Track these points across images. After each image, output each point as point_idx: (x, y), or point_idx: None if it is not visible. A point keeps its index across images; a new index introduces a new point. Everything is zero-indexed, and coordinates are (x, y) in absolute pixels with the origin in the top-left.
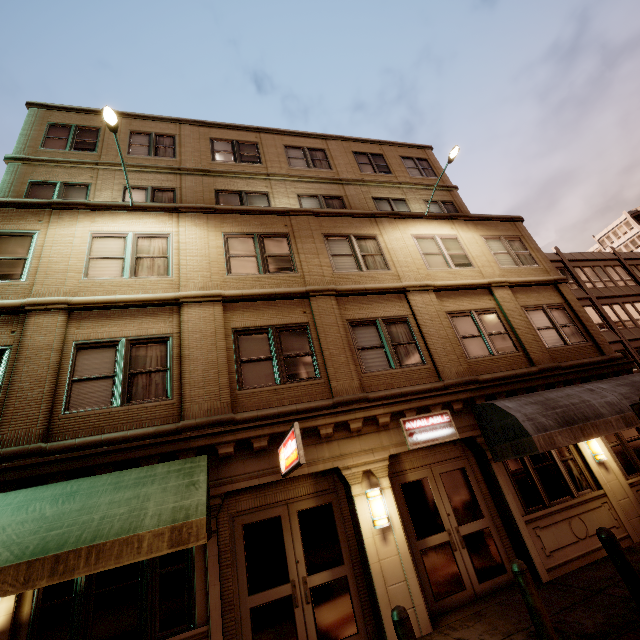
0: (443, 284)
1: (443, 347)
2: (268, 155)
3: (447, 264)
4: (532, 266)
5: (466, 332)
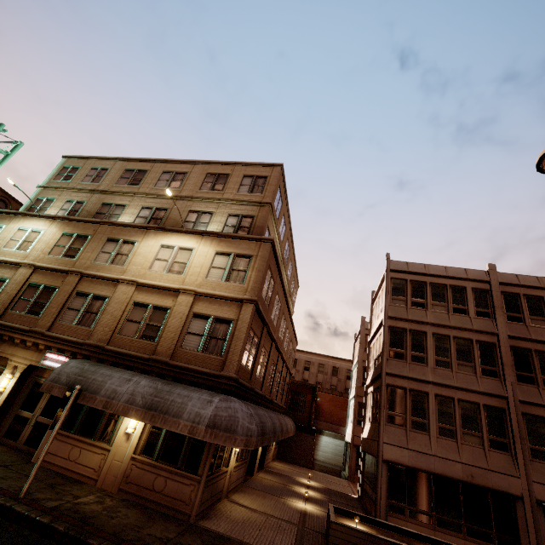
0: (145, 282)
1: (107, 321)
2: (148, 179)
3: (165, 269)
4: (236, 283)
5: (133, 317)
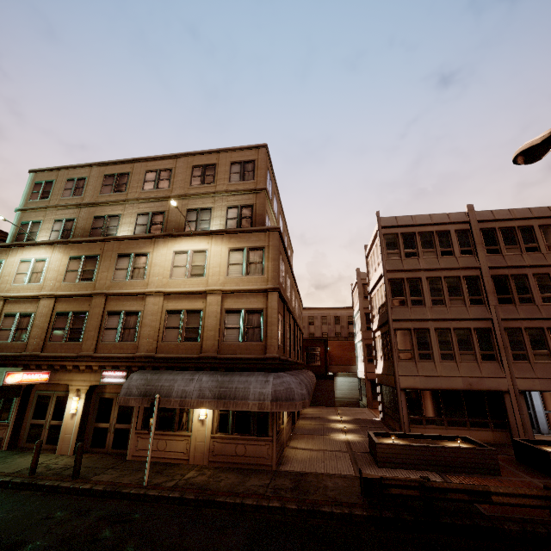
0: (171, 291)
1: (148, 333)
2: (132, 182)
3: (186, 274)
4: (256, 275)
5: (171, 324)
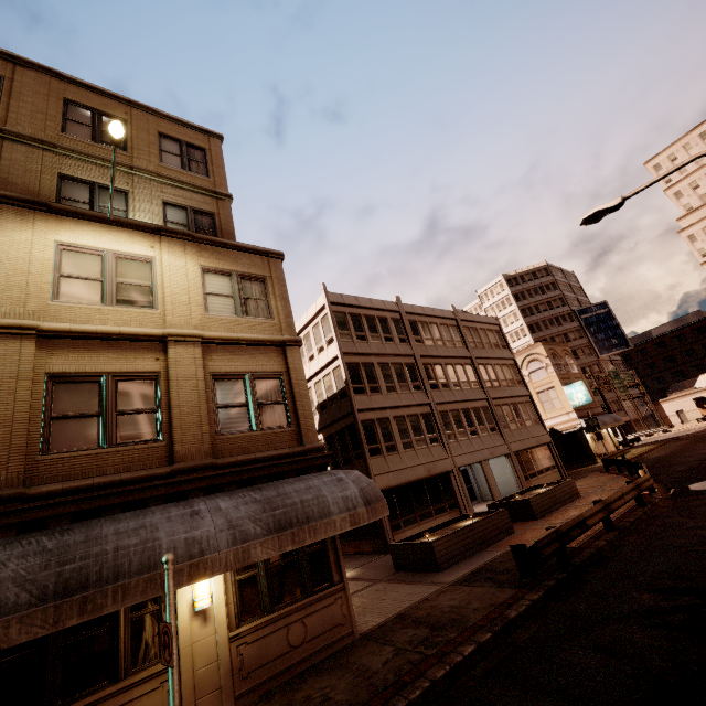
0: (64, 328)
1: None
2: None
3: (103, 297)
4: (261, 319)
5: (70, 409)
